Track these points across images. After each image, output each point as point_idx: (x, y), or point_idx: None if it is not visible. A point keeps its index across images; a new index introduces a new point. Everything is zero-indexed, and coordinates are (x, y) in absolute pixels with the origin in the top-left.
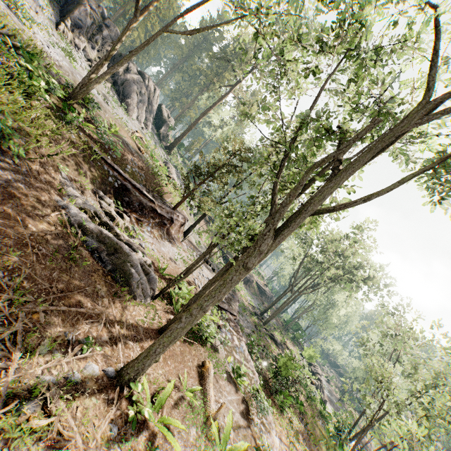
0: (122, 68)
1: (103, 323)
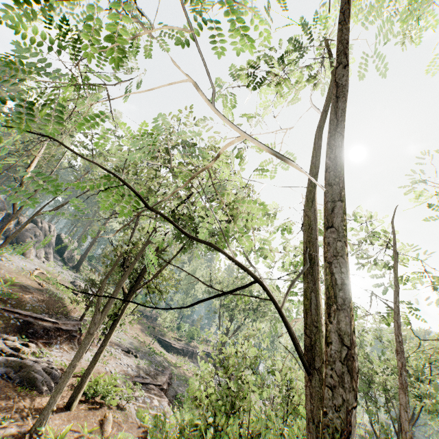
0: (14, 224)
1: (15, 408)
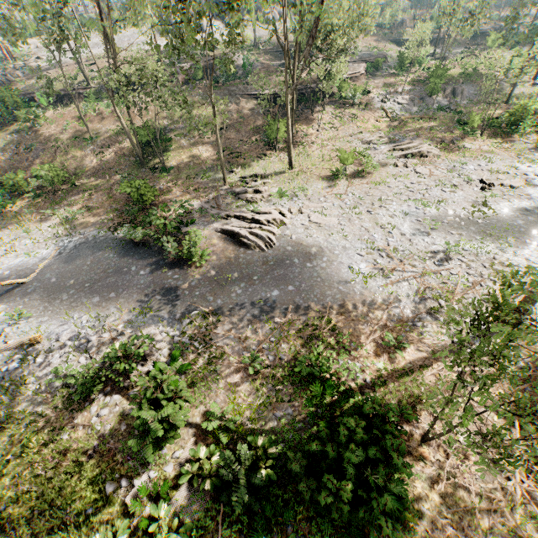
0: None
1: None
